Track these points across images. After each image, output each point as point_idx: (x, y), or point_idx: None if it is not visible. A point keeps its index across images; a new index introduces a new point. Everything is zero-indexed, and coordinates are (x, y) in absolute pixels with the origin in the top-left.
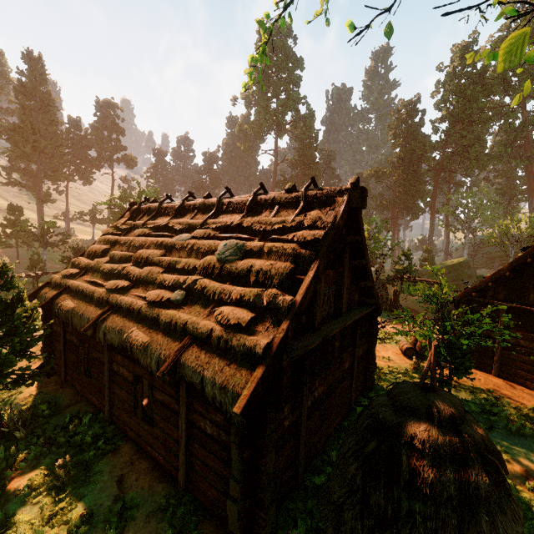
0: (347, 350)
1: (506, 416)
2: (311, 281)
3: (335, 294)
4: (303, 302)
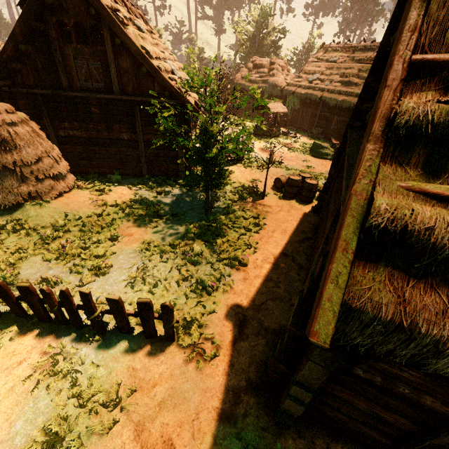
0: (123, 124)
1: (211, 230)
2: (8, 40)
3: (102, 72)
4: (3, 53)
